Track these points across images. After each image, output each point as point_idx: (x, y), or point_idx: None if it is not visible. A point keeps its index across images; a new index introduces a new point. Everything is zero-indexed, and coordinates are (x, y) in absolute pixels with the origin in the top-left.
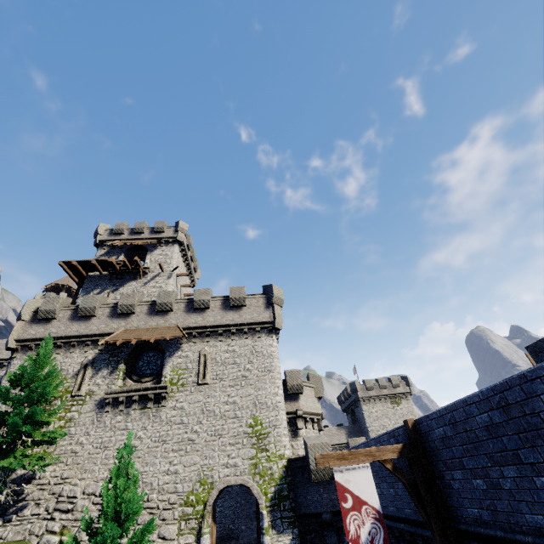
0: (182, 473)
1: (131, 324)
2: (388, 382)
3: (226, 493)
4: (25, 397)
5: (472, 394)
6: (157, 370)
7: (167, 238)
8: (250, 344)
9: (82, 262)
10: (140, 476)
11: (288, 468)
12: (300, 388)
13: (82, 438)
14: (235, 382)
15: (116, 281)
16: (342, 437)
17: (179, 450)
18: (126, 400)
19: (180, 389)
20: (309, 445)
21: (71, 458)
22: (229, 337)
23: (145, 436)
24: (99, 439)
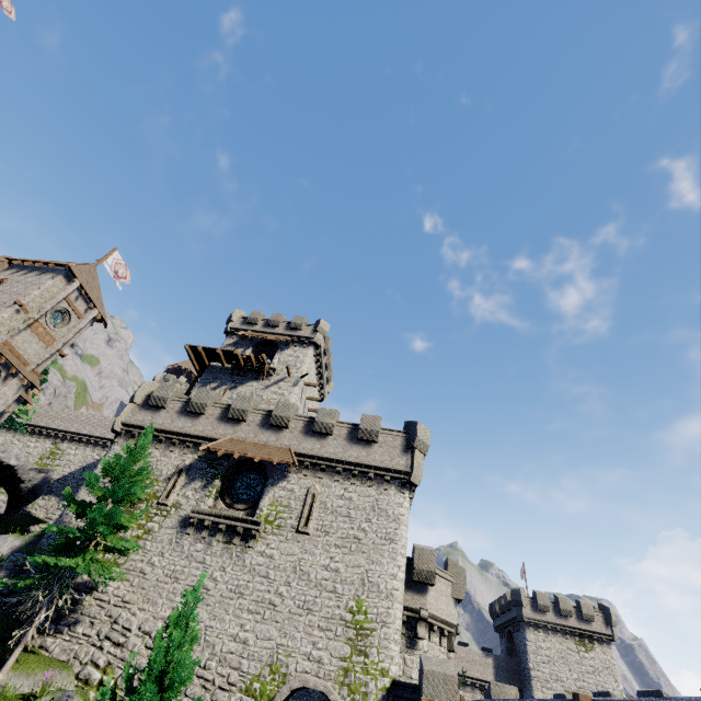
0: (252, 646)
1: (239, 433)
2: (574, 607)
3: (305, 693)
4: (112, 491)
5: (695, 699)
6: (255, 498)
7: (302, 337)
8: (373, 496)
9: (207, 349)
10: (204, 630)
11: (390, 694)
12: (431, 578)
13: (156, 558)
14: (344, 543)
15: (237, 378)
16: (488, 670)
17: (256, 612)
18: (211, 526)
19: (275, 531)
20: (426, 671)
21: (138, 579)
22: (349, 478)
23: (222, 579)
24: (172, 566)
